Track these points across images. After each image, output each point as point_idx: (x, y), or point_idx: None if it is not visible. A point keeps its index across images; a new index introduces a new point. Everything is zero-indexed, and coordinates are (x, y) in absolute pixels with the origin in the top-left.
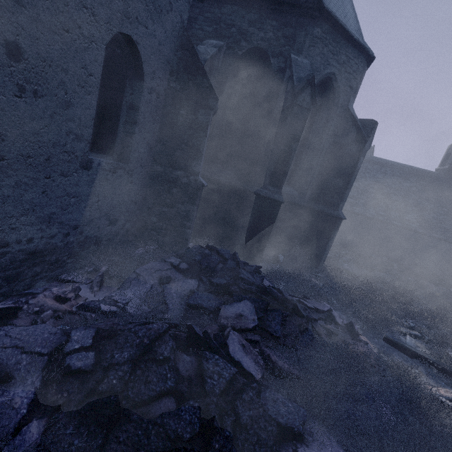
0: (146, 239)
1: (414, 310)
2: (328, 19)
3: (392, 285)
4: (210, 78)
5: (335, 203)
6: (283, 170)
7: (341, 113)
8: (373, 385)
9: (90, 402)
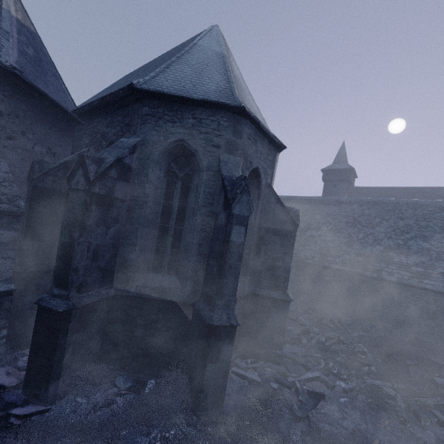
0: None
1: None
2: (152, 95)
3: None
4: None
5: (213, 298)
6: (68, 266)
7: (211, 176)
8: None
9: None
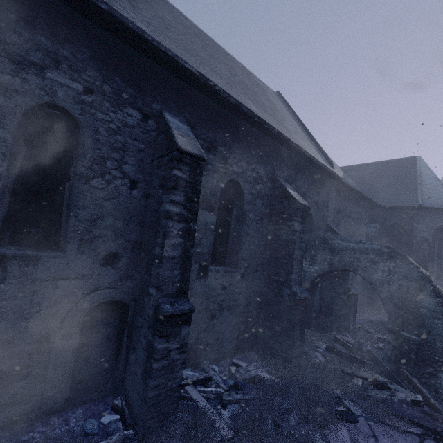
0: (364, 307)
1: None
2: (429, 208)
3: None
4: (375, 239)
5: None
6: None
7: None
8: None
9: (381, 325)
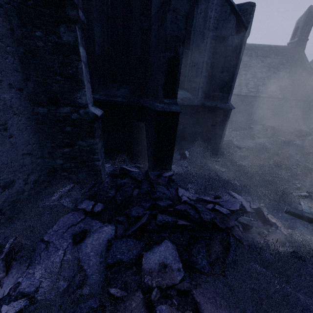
0: (60, 181)
1: (297, 171)
2: None
3: (273, 151)
4: None
5: (224, 96)
6: (174, 79)
7: (218, 1)
8: (310, 301)
9: None
